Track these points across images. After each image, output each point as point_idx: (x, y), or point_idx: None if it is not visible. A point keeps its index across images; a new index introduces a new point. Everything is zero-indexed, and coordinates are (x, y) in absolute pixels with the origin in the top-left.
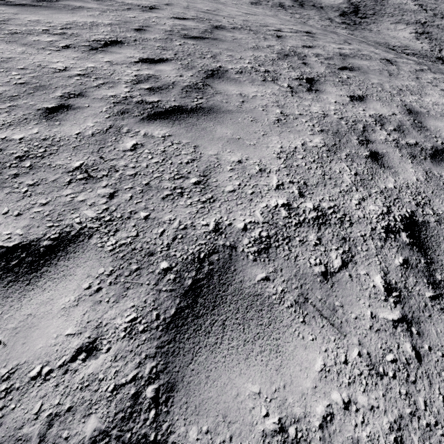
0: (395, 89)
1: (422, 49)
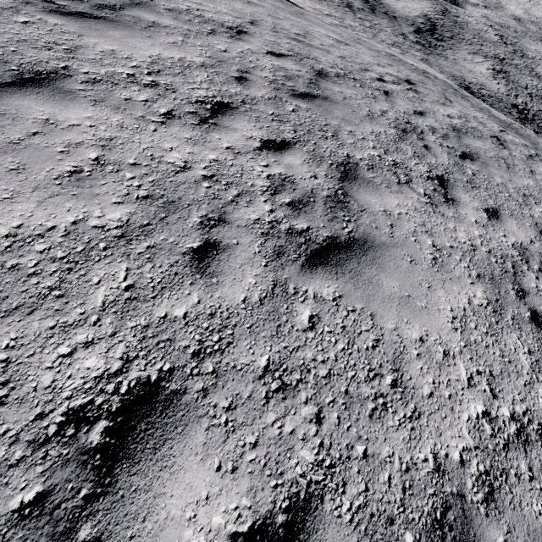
0: (520, 195)
1: (499, 91)
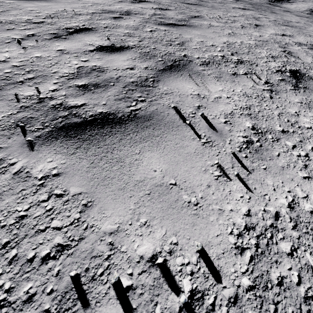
0: None
1: None
